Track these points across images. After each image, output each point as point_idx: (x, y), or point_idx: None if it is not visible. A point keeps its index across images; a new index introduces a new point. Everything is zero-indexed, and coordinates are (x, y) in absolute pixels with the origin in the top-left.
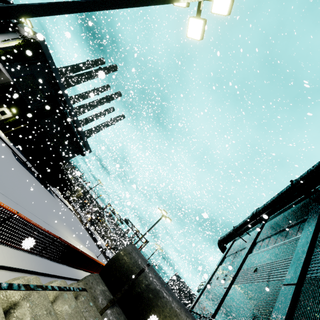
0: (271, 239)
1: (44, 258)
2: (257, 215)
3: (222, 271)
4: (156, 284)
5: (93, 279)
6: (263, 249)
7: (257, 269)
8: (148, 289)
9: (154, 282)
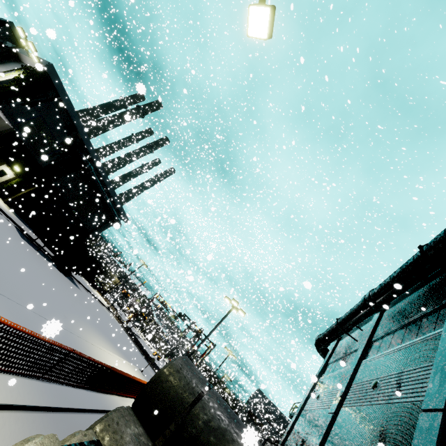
0: (395, 336)
1: (51, 383)
2: (371, 301)
3: (325, 386)
4: (221, 419)
5: (120, 417)
6: (384, 352)
7: (377, 383)
8: (207, 428)
9: (218, 416)
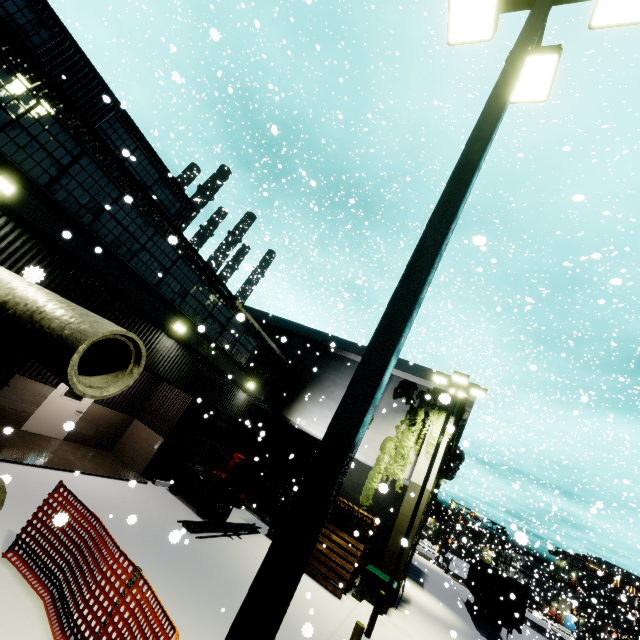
0: None
1: None
2: None
3: None
4: None
5: None
6: None
7: None
8: None
9: None
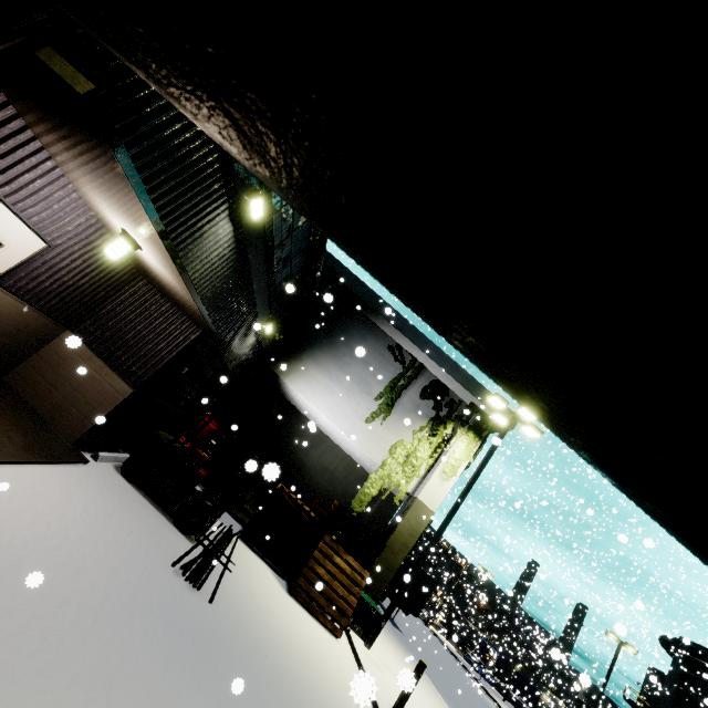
0: None
1: None
2: None
3: None
4: None
5: None
6: None
7: None
8: None
9: None
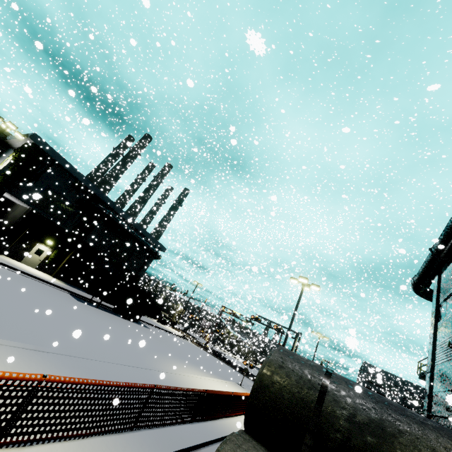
0: None
1: (148, 429)
2: None
3: (451, 330)
4: (367, 408)
5: (235, 449)
6: None
7: None
8: (355, 426)
9: (361, 406)
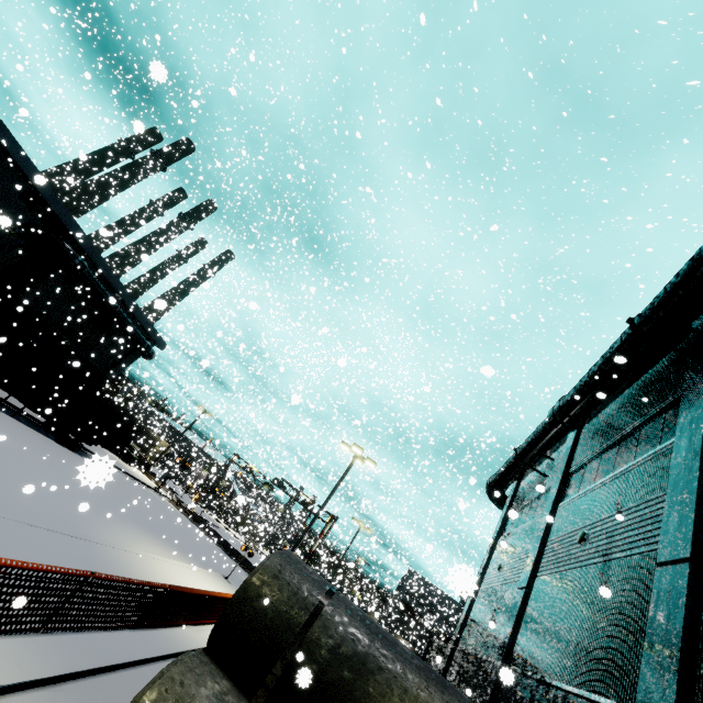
0: (602, 460)
1: (64, 633)
2: (564, 414)
3: (507, 550)
4: (357, 639)
5: (186, 672)
6: (590, 487)
7: (585, 535)
8: (337, 658)
9: (351, 636)
